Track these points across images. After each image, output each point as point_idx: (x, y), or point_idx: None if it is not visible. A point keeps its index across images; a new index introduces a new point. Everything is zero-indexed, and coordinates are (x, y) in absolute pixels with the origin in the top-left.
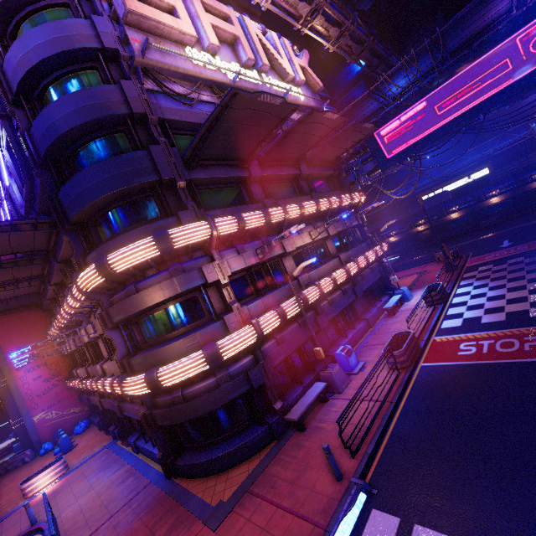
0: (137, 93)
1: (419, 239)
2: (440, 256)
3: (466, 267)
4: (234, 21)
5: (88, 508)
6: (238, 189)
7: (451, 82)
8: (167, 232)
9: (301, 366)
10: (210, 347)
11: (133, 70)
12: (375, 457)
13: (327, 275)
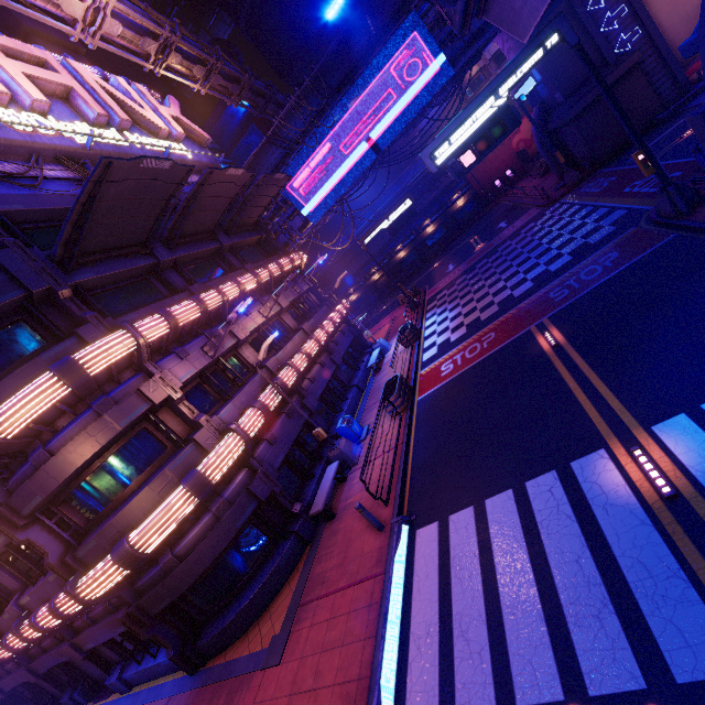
0: None
1: (378, 288)
2: (403, 298)
3: (427, 300)
4: (56, 67)
5: None
6: (147, 283)
7: (347, 119)
8: (72, 358)
9: (306, 461)
10: (191, 477)
11: None
12: (405, 494)
13: (297, 350)
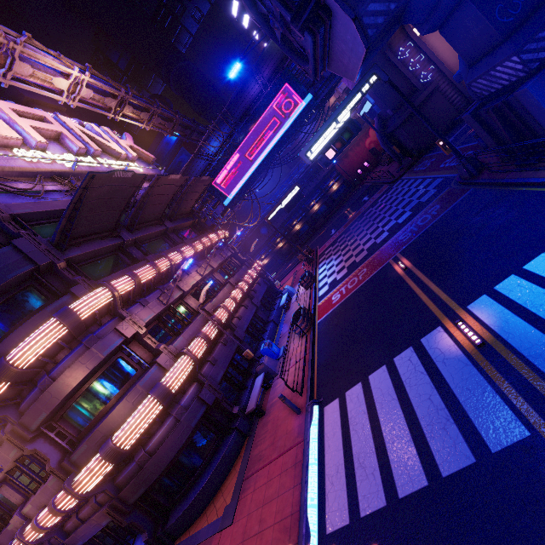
0: None
1: (283, 253)
2: (301, 257)
3: (319, 256)
4: (51, 120)
5: None
6: (116, 257)
7: (249, 137)
8: (69, 307)
9: (239, 377)
10: (157, 388)
11: None
12: (314, 386)
13: (227, 297)
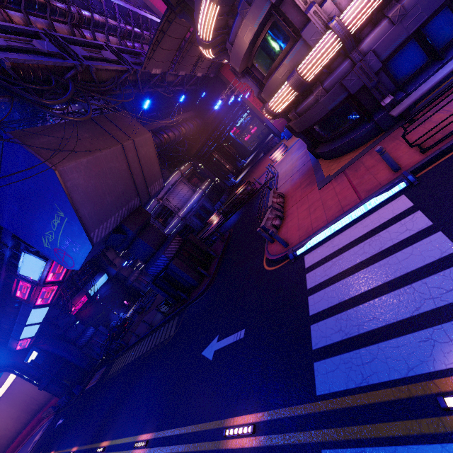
0: None
1: None
2: None
3: None
4: None
5: (287, 170)
6: None
7: None
8: None
9: None
10: (291, 77)
11: None
12: (450, 153)
13: None
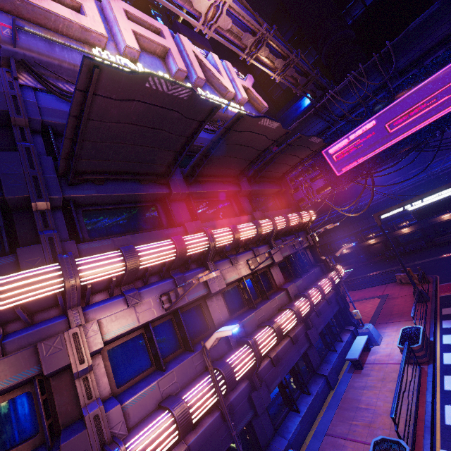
0: (2, 87)
1: (371, 251)
2: (402, 278)
3: (441, 297)
4: (166, 35)
5: None
6: (154, 209)
7: (402, 100)
8: None
9: None
10: None
11: (5, 62)
12: None
13: (269, 322)
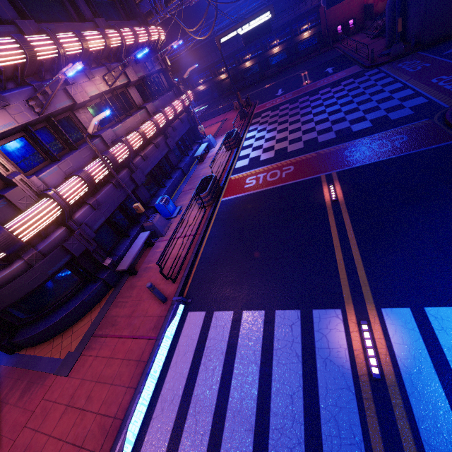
0: None
1: (222, 87)
2: (237, 105)
3: (254, 114)
4: None
5: None
6: None
7: None
8: None
9: (126, 222)
10: None
11: None
12: (190, 277)
13: (135, 129)
